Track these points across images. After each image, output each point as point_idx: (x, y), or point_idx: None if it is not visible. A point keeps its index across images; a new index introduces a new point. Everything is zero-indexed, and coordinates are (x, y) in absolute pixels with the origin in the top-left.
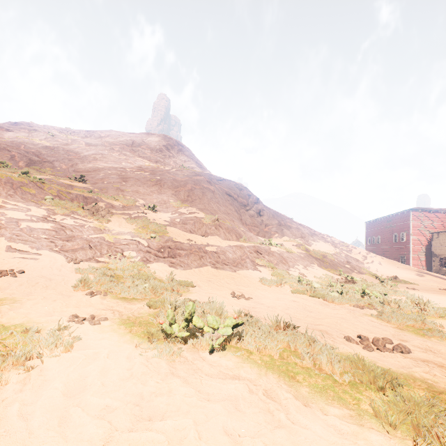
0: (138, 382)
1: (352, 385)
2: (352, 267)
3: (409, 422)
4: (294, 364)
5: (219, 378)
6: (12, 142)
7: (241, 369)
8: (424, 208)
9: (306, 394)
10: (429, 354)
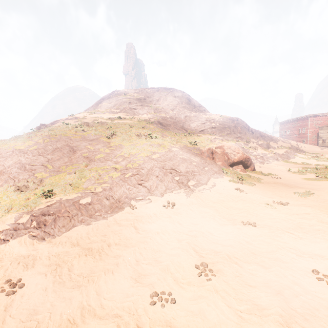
0: None
1: None
2: (300, 150)
3: None
4: None
5: None
6: (163, 119)
7: None
8: (315, 114)
9: None
10: None
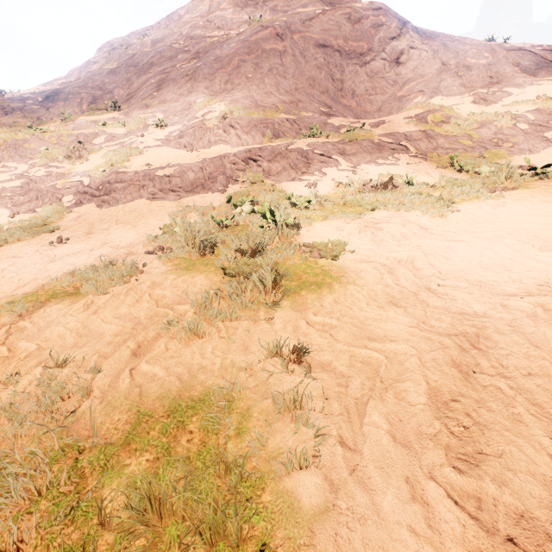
0: None
1: None
2: None
3: None
4: None
5: None
6: (83, 81)
7: None
8: None
9: None
10: None
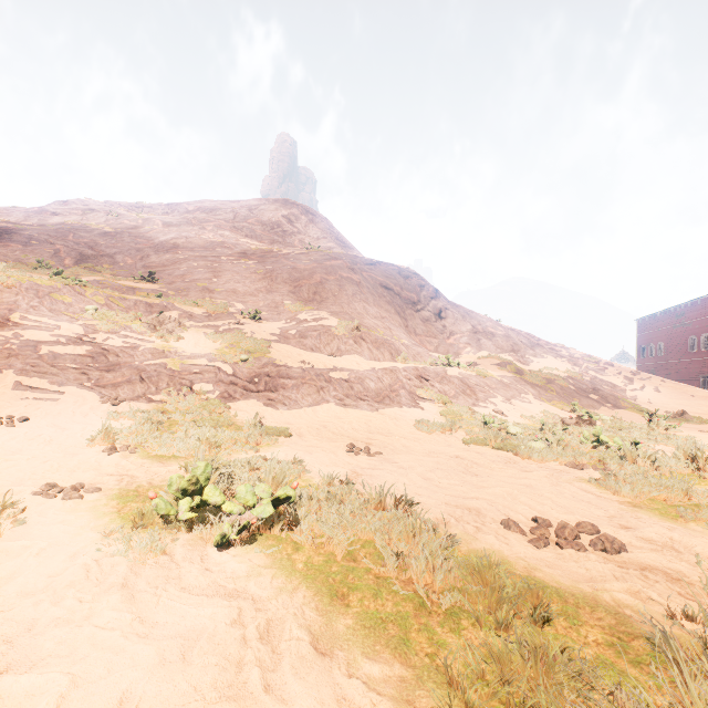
0: (46, 600)
1: (450, 614)
2: (602, 397)
3: (517, 701)
4: (363, 570)
5: (202, 595)
6: (56, 230)
7: (253, 579)
8: None
9: (342, 632)
10: (666, 555)
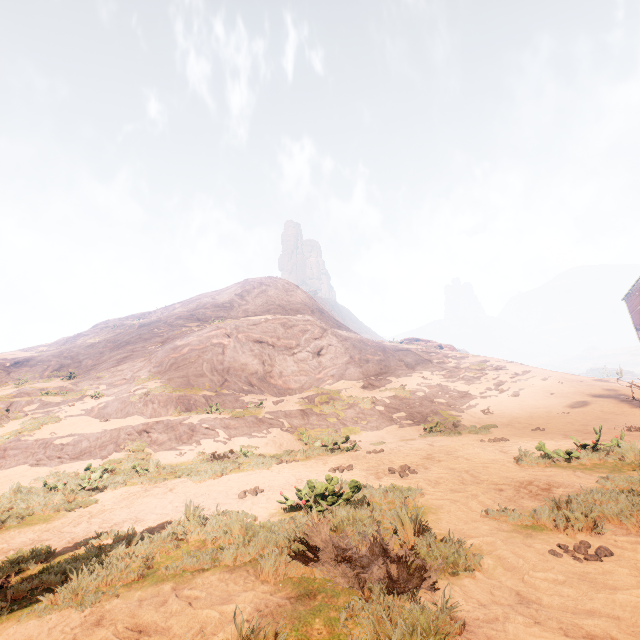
0: None
1: None
2: (412, 414)
3: None
4: None
5: None
6: (60, 351)
7: None
8: None
9: None
10: None
